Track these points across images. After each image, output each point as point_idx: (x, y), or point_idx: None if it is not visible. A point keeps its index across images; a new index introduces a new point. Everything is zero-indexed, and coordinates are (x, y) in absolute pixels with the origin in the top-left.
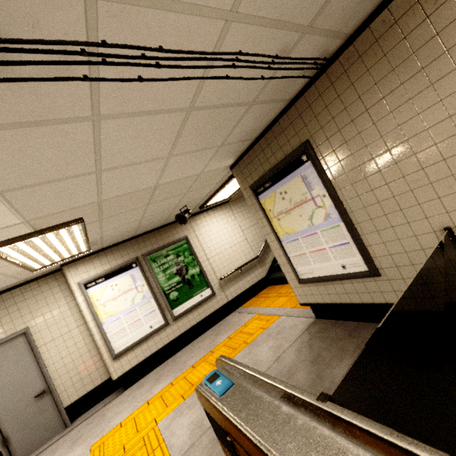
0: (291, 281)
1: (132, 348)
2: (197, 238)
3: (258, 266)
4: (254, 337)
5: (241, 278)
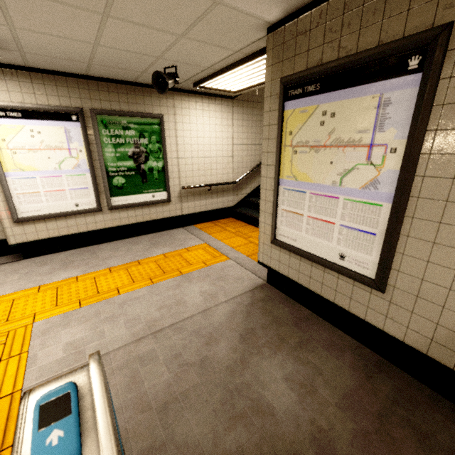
0: (263, 234)
1: (44, 219)
2: (175, 125)
3: (231, 193)
4: (191, 269)
5: (207, 197)
